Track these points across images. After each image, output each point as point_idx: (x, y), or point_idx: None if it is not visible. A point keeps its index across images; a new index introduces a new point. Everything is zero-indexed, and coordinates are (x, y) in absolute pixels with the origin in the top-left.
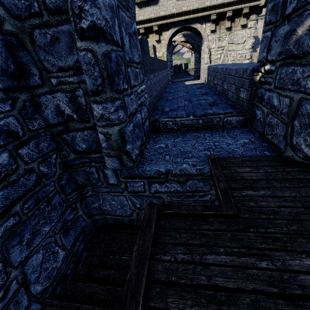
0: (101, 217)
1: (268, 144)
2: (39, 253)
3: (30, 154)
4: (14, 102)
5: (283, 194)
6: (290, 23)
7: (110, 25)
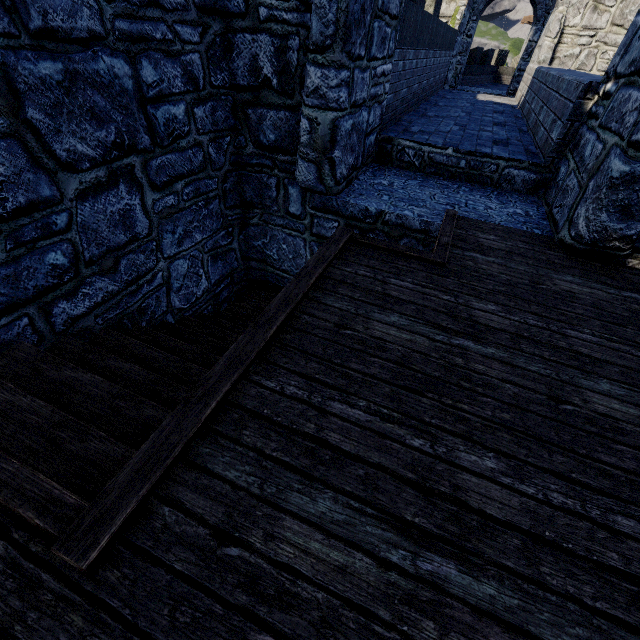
0: (260, 267)
1: (549, 224)
2: (185, 261)
3: (204, 121)
4: (204, 32)
5: (517, 267)
6: None
7: None
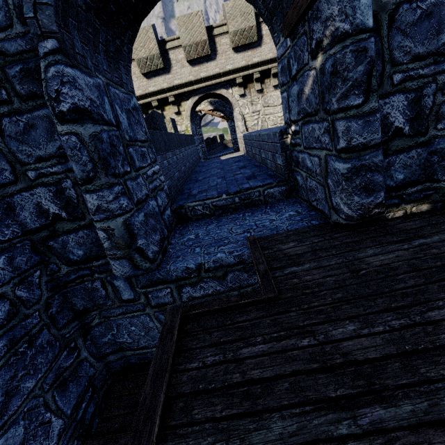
0: (119, 356)
1: (316, 212)
2: (18, 425)
3: (0, 274)
4: None
5: (329, 263)
6: (298, 83)
7: (97, 105)
